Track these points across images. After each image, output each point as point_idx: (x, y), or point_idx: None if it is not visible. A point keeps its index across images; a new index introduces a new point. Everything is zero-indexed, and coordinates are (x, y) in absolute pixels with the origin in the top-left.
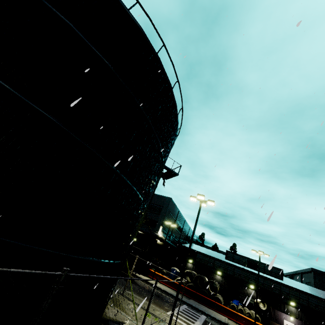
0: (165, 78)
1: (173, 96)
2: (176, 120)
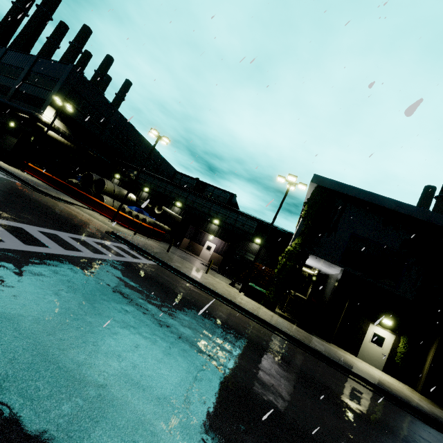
0: None
1: None
2: None
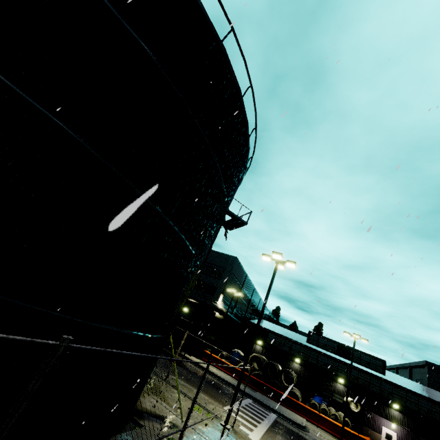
0: (233, 80)
1: (243, 107)
2: (246, 144)
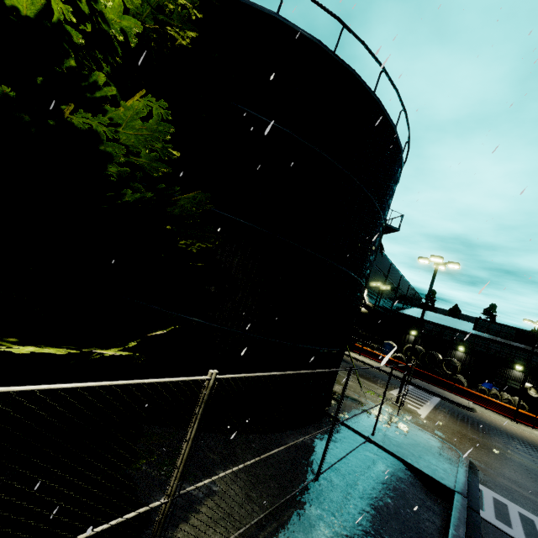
0: (387, 121)
1: (397, 139)
2: (400, 165)
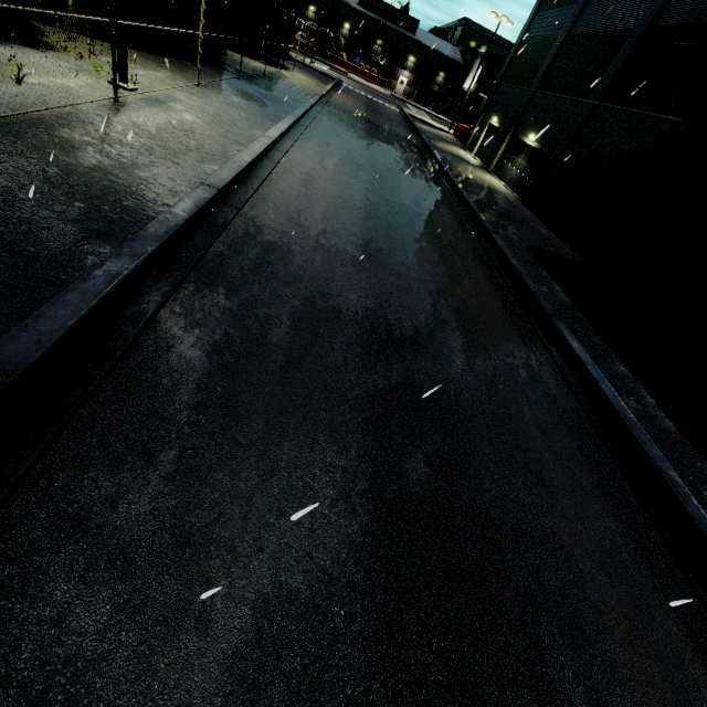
0: None
1: None
2: None
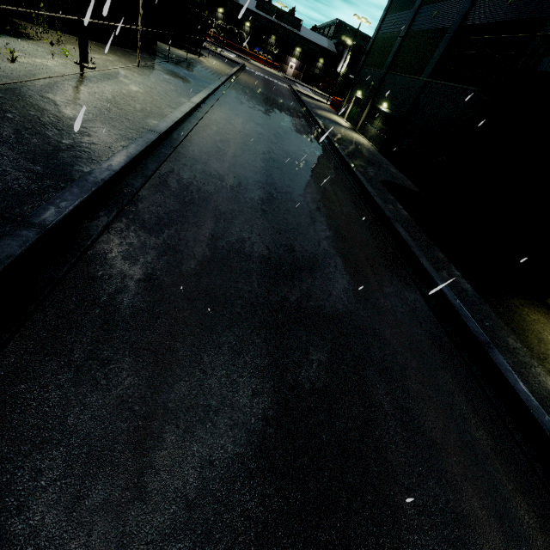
0: None
1: None
2: None
